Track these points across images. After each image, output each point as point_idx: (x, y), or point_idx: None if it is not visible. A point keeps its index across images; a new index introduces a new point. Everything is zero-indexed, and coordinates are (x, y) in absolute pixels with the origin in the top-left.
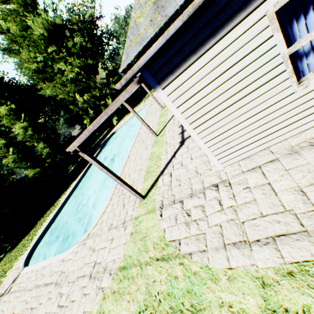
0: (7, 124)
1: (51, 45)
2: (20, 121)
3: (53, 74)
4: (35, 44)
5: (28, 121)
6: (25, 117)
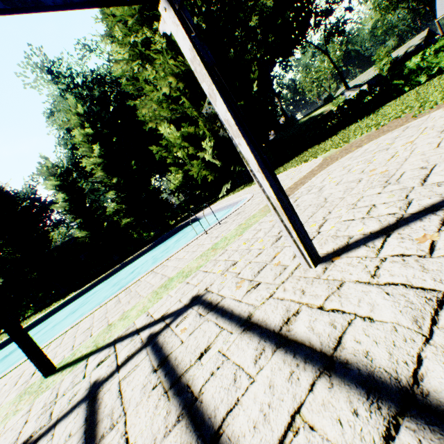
0: (84, 153)
1: (143, 28)
2: (91, 155)
3: (146, 83)
4: (124, 28)
5: (106, 156)
6: (105, 149)
